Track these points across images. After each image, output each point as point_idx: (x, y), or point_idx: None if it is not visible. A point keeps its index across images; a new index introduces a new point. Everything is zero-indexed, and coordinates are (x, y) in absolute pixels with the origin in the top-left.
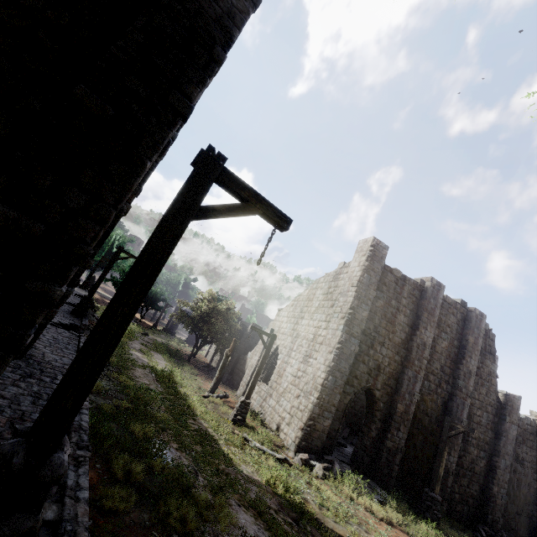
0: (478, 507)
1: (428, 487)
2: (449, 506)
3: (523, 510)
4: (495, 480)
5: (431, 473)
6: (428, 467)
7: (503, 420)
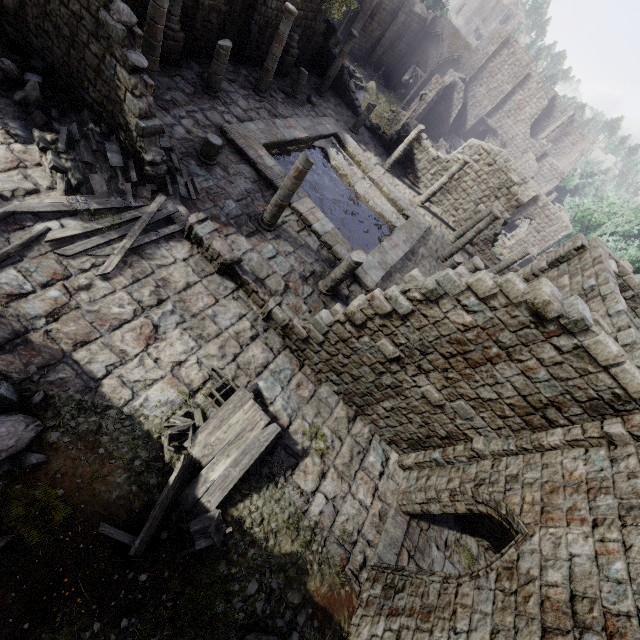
0: (367, 55)
1: (343, 38)
2: (352, 50)
3: (391, 63)
4: (380, 43)
5: (347, 32)
6: (346, 28)
7: (399, 11)
